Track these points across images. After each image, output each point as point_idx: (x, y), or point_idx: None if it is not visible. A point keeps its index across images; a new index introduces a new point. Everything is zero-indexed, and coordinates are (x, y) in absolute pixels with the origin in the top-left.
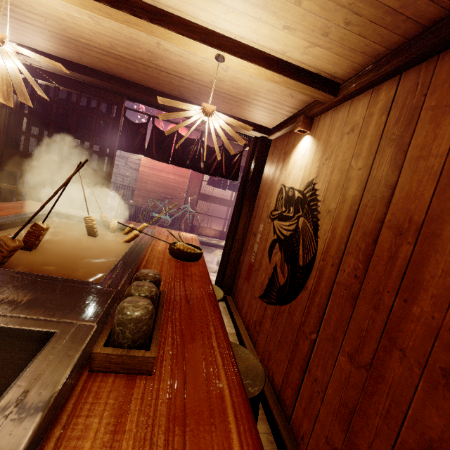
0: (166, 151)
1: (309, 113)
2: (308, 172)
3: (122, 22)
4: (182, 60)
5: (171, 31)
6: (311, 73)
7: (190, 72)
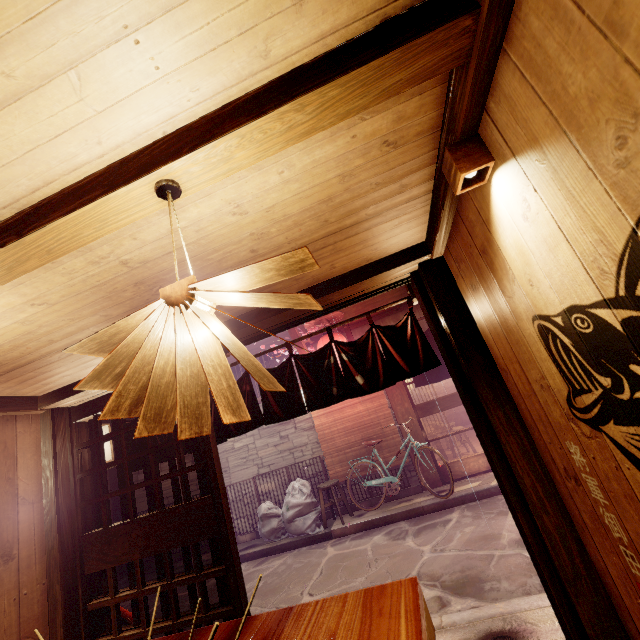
0: (293, 395)
1: (454, 135)
2: (585, 234)
3: (12, 276)
4: (180, 258)
5: (55, 221)
6: (366, 35)
7: (213, 265)
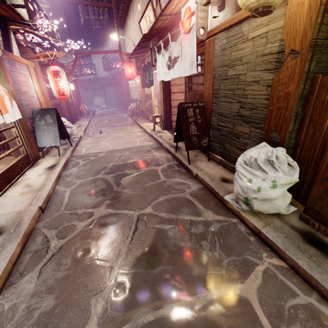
0: None
1: None
2: None
3: None
4: None
5: None
6: None
7: None
